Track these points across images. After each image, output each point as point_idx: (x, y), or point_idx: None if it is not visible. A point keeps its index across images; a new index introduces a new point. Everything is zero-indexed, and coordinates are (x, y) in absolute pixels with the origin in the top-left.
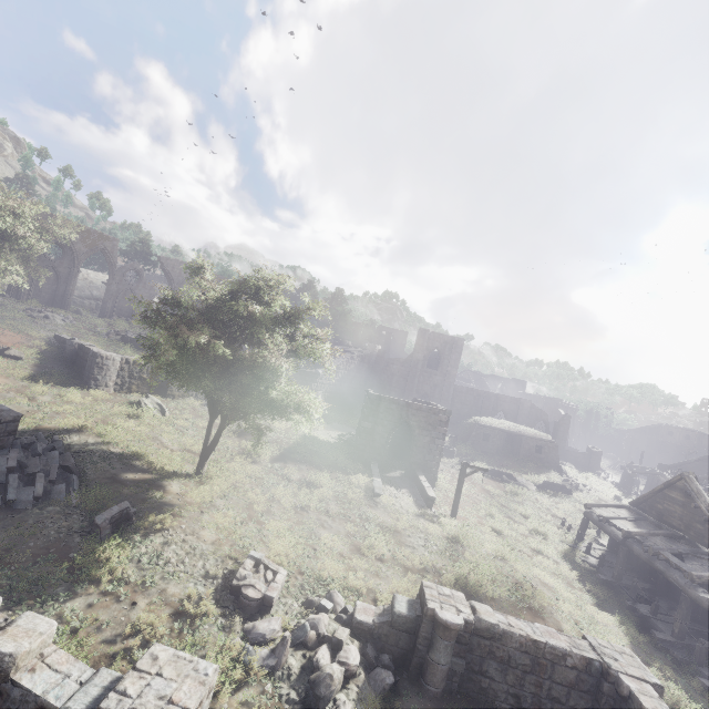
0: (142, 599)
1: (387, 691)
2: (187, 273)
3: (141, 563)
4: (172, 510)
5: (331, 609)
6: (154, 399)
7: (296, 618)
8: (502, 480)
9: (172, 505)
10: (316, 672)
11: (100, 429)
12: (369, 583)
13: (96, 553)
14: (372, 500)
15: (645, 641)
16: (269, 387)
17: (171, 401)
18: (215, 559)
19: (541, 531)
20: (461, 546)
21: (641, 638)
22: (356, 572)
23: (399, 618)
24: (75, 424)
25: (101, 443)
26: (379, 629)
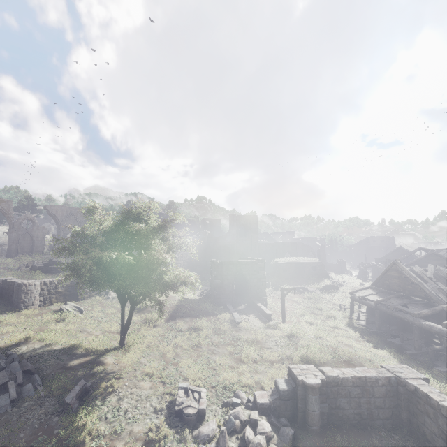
0: (119, 443)
1: (291, 440)
2: (67, 212)
3: (107, 419)
4: (115, 375)
5: (240, 403)
6: (71, 304)
7: (222, 417)
8: (300, 292)
9: (113, 372)
10: (249, 445)
11: (41, 336)
12: (254, 378)
13: (73, 423)
14: (236, 327)
15: (404, 358)
16: (161, 274)
17: (82, 302)
18: (156, 398)
19: (331, 315)
20: (296, 338)
21: (402, 357)
22: (244, 374)
23: (284, 393)
24: (21, 338)
25: (45, 346)
26: (274, 404)
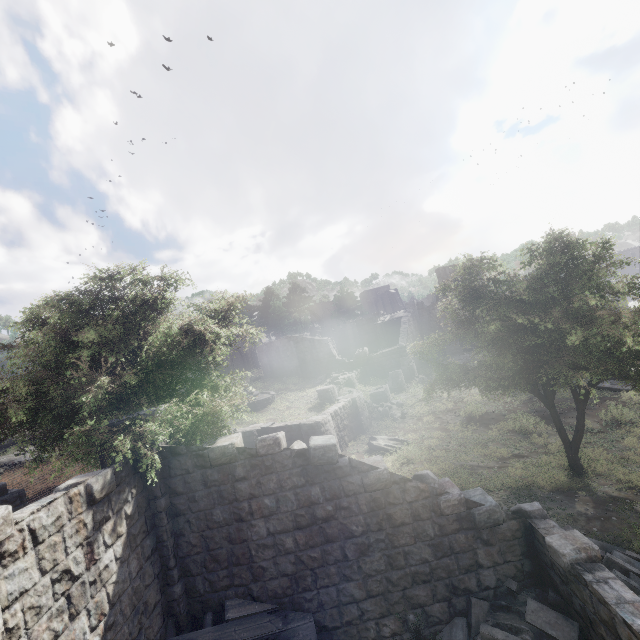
0: None
1: None
2: None
3: None
4: None
5: None
6: (381, 437)
7: None
8: None
9: None
10: None
11: None
12: None
13: None
14: None
15: None
16: None
17: (373, 433)
18: None
19: None
20: None
21: None
22: None
23: None
24: None
25: None
26: None
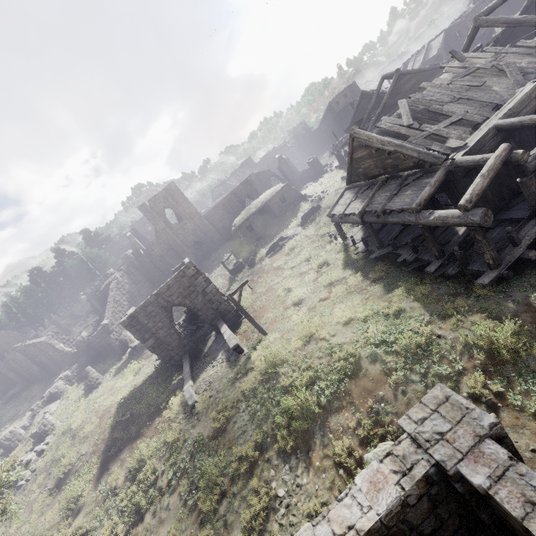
0: None
1: None
2: None
3: None
4: None
5: None
6: None
7: None
8: (280, 247)
9: None
10: None
11: None
12: None
13: None
14: (193, 416)
15: (429, 288)
16: None
17: None
18: None
19: (322, 261)
20: (275, 377)
21: (426, 290)
22: None
23: None
24: None
25: None
26: None
